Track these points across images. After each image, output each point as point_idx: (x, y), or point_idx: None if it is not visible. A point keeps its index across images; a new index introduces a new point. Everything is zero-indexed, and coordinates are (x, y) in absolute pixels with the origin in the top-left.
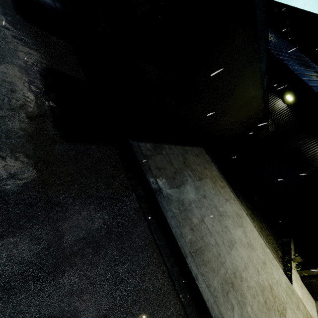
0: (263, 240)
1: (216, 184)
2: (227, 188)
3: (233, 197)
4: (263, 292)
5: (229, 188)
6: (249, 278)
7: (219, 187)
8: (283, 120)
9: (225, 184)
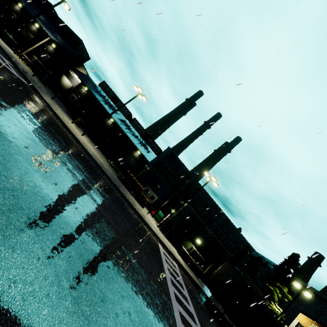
0: None
1: None
2: None
3: None
4: None
5: None
6: None
7: None
8: (36, 35)
9: None
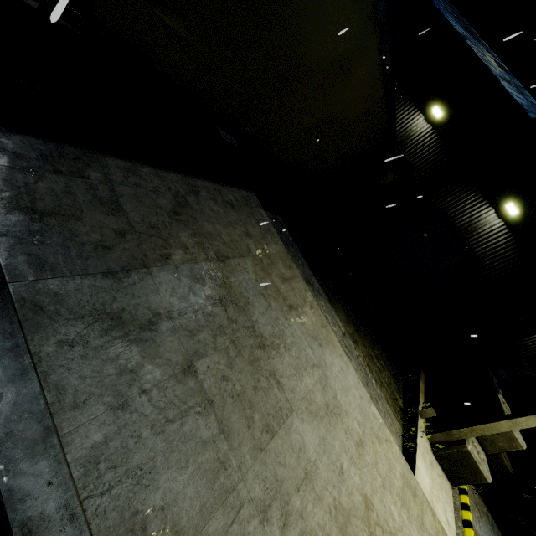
0: (370, 382)
1: (272, 271)
2: (299, 281)
3: (311, 300)
4: (346, 529)
5: (314, 282)
6: (312, 506)
7: (277, 279)
8: (423, 157)
9: (296, 272)
